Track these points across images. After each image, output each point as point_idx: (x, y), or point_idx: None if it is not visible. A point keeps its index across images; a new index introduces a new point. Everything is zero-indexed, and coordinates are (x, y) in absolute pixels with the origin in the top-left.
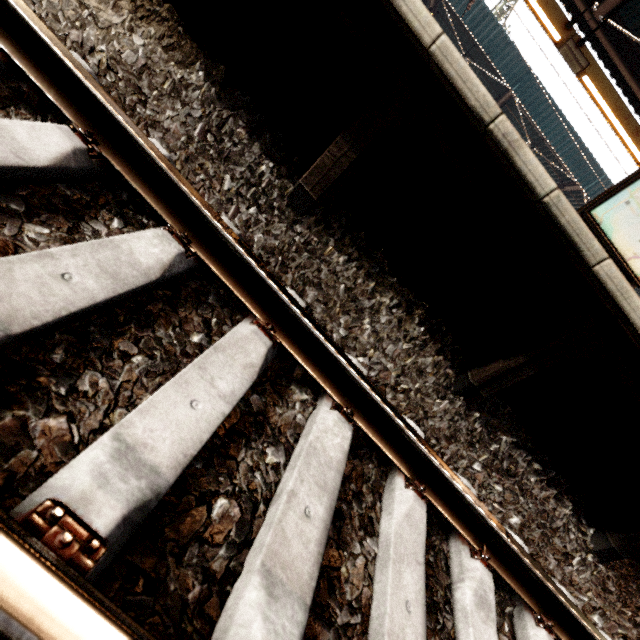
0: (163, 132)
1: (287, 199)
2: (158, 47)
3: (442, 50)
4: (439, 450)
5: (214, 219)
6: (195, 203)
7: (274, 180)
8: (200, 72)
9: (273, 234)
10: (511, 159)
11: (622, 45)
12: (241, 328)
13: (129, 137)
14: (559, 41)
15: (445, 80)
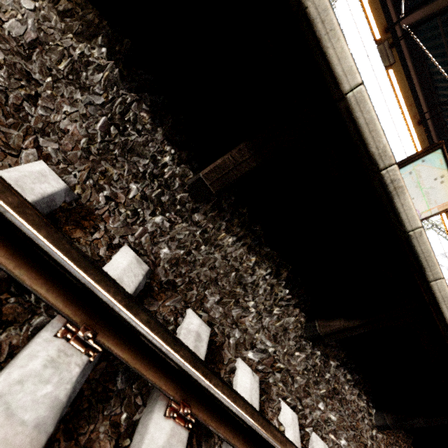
0: (59, 136)
1: (187, 188)
2: (52, 12)
3: (357, 99)
4: (303, 414)
5: (127, 312)
6: (103, 299)
7: (175, 167)
8: (102, 48)
9: (177, 239)
10: (393, 200)
11: (413, 49)
12: (156, 431)
13: (5, 221)
14: (378, 39)
15: (351, 121)
